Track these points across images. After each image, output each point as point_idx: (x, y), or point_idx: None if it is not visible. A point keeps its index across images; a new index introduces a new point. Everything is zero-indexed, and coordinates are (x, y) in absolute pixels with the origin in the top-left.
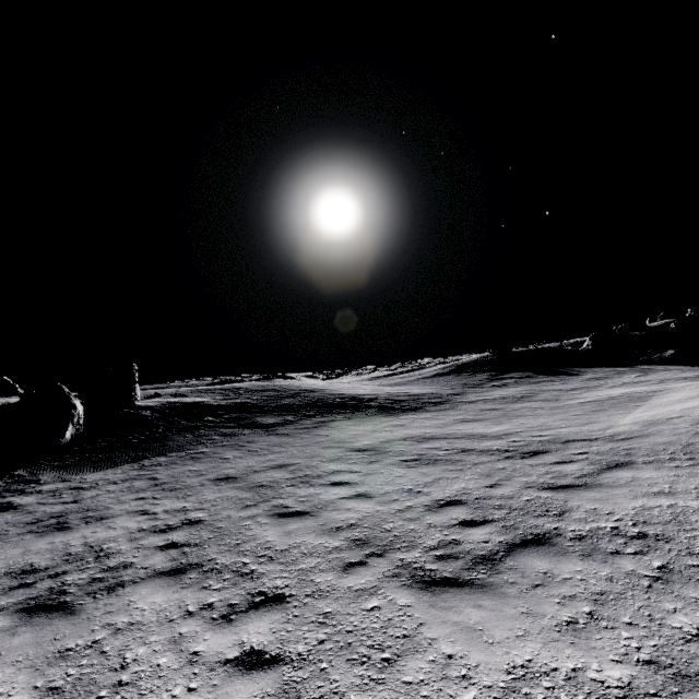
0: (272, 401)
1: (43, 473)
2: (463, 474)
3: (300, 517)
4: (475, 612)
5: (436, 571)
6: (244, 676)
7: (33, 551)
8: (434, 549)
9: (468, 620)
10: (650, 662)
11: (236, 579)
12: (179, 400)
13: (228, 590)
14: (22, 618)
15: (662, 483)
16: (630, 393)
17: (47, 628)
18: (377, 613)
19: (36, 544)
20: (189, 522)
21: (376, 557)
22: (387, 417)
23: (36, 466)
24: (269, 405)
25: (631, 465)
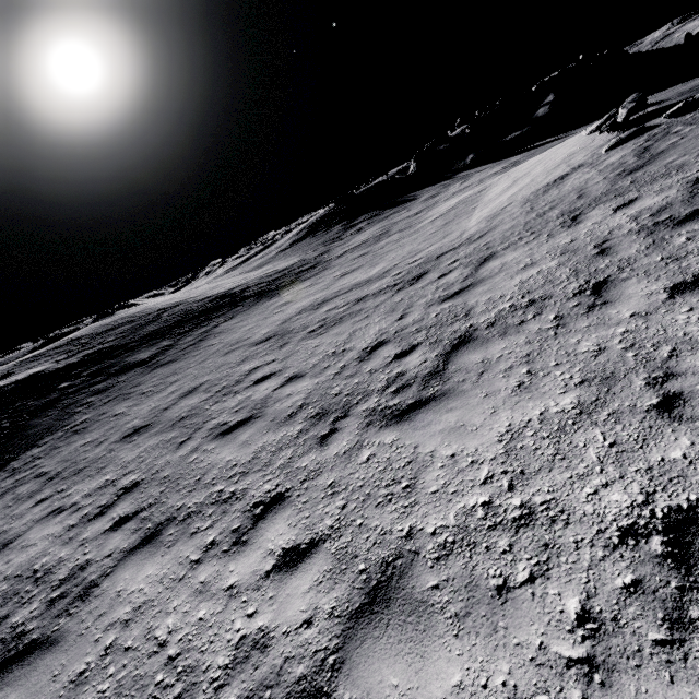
0: (132, 335)
1: None
2: (372, 319)
3: (246, 425)
4: (450, 415)
5: (400, 404)
6: (294, 574)
7: None
8: (387, 389)
9: (449, 424)
10: (583, 382)
11: (222, 508)
12: (6, 382)
13: (221, 521)
14: None
15: (524, 259)
16: (464, 200)
17: (33, 675)
18: (374, 459)
19: None
20: (125, 491)
21: (342, 420)
22: (269, 301)
23: None
24: (131, 341)
25: (496, 255)
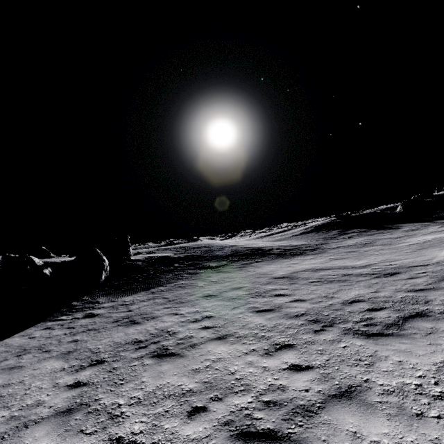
0: (208, 253)
1: (98, 298)
2: (353, 287)
3: (269, 312)
4: (402, 345)
5: (368, 331)
6: (298, 373)
7: (130, 333)
8: (360, 322)
9: (400, 348)
10: None
11: (257, 339)
12: (153, 255)
13: (258, 344)
14: (157, 359)
15: None
16: (439, 238)
17: (175, 362)
18: (348, 348)
19: (128, 330)
20: (206, 317)
21: (329, 327)
22: (285, 259)
23: (92, 294)
24: (208, 256)
25: None
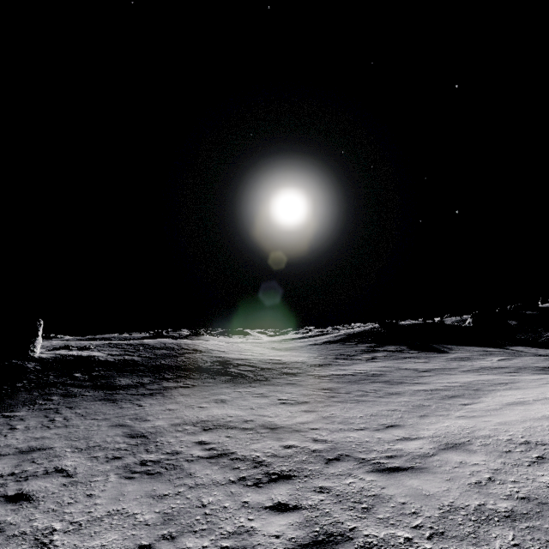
0: (154, 360)
1: None
2: (150, 508)
3: None
4: None
5: None
6: None
7: None
8: None
9: None
10: None
11: None
12: (77, 353)
13: None
14: None
15: None
16: (473, 383)
17: None
18: None
19: None
20: None
21: None
22: (226, 388)
23: None
24: (146, 364)
25: (340, 547)
